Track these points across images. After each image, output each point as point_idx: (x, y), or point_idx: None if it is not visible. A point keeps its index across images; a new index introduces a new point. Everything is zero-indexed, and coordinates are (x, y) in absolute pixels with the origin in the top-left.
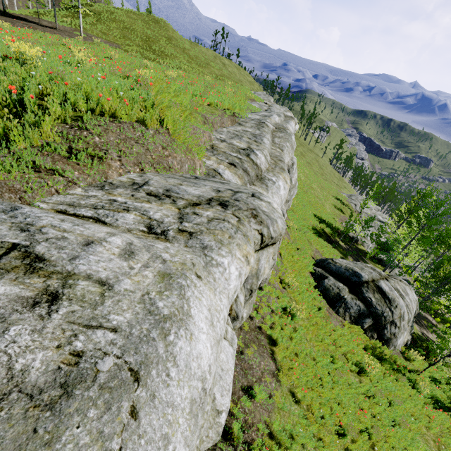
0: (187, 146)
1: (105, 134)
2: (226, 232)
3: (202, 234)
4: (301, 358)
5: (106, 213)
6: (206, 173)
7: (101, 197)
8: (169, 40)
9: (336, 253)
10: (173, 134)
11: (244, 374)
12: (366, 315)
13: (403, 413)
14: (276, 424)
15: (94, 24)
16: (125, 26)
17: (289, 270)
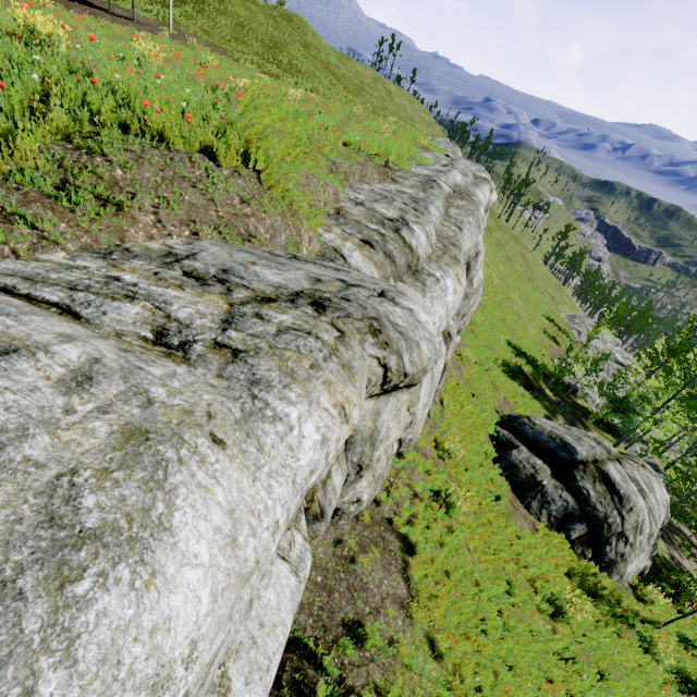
0: (291, 204)
1: (135, 165)
2: (307, 356)
3: (258, 355)
4: (454, 580)
5: (90, 299)
6: (319, 254)
7: (94, 271)
8: (306, 49)
9: (538, 408)
10: (265, 181)
11: (352, 598)
12: (576, 517)
13: (624, 695)
14: (394, 694)
15: (193, 17)
16: (240, 23)
17: (453, 428)
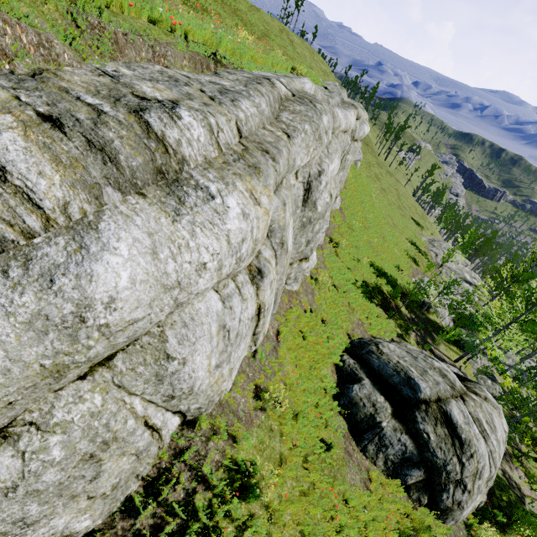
0: None
1: None
2: None
3: None
4: None
5: None
6: None
7: None
8: None
9: (391, 327)
10: None
11: None
12: (414, 462)
13: None
14: None
15: None
16: None
17: (288, 365)
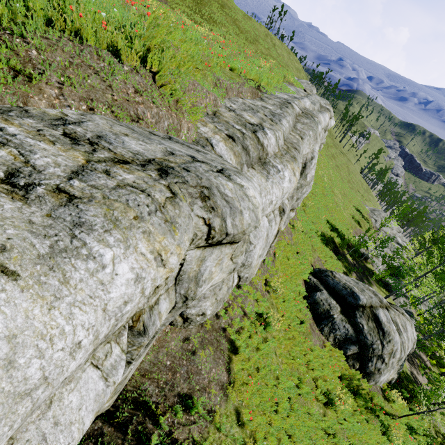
0: (177, 101)
1: (49, 49)
2: (134, 208)
3: (90, 202)
4: (261, 374)
5: None
6: (195, 140)
7: None
8: (222, 7)
9: (340, 266)
10: (158, 81)
11: (188, 378)
12: (352, 341)
13: None
14: None
15: None
16: None
17: (280, 273)
